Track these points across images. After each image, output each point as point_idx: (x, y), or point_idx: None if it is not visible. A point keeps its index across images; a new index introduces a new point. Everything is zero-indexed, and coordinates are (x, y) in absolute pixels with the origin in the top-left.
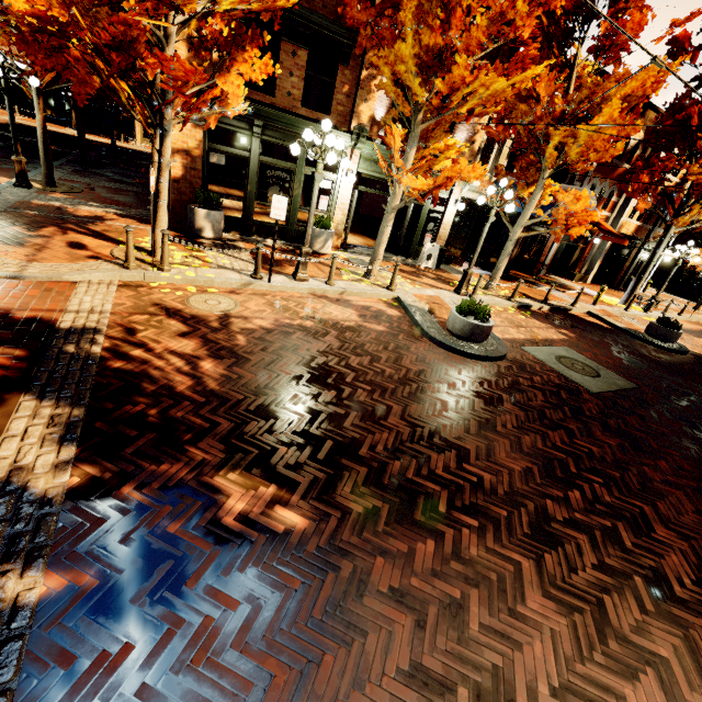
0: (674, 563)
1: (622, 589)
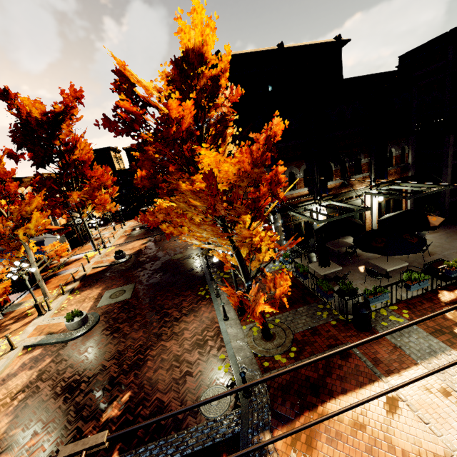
0: (175, 314)
1: (174, 327)
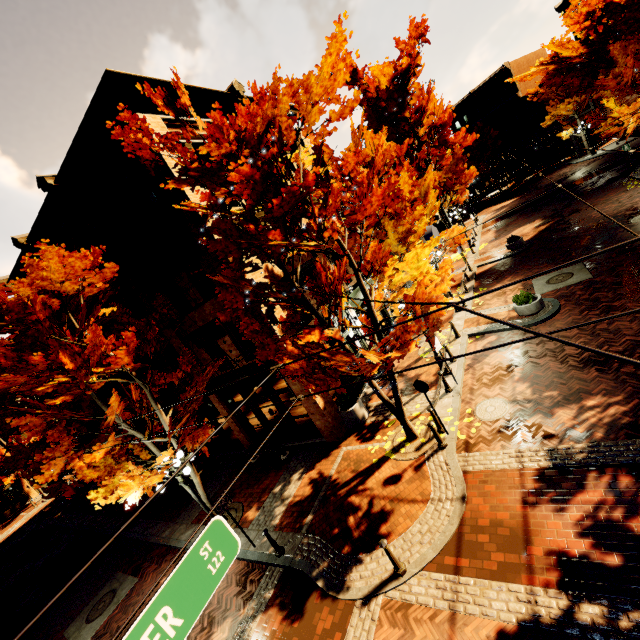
0: None
1: None
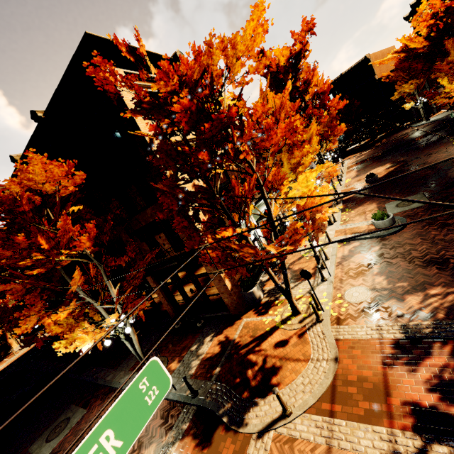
0: None
1: None
